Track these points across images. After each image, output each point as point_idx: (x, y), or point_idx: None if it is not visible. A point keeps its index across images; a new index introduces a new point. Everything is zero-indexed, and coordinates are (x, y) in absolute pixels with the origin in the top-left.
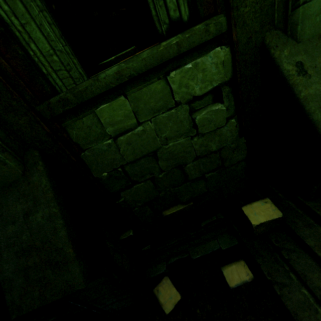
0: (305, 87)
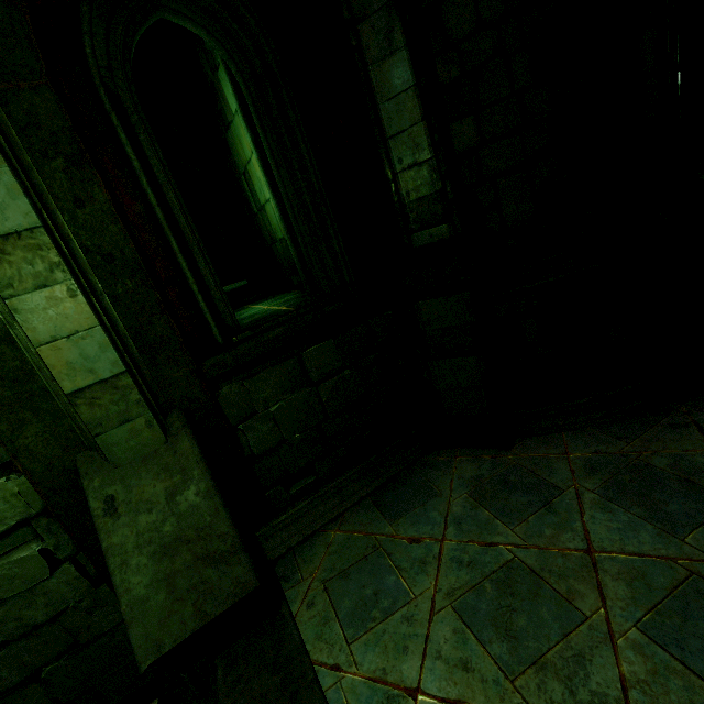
0: (110, 534)
